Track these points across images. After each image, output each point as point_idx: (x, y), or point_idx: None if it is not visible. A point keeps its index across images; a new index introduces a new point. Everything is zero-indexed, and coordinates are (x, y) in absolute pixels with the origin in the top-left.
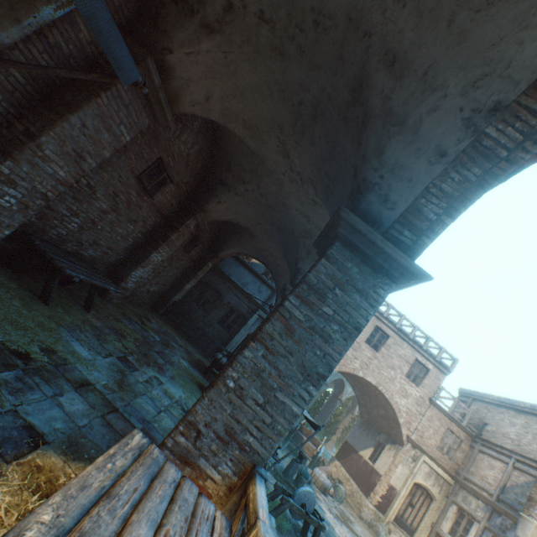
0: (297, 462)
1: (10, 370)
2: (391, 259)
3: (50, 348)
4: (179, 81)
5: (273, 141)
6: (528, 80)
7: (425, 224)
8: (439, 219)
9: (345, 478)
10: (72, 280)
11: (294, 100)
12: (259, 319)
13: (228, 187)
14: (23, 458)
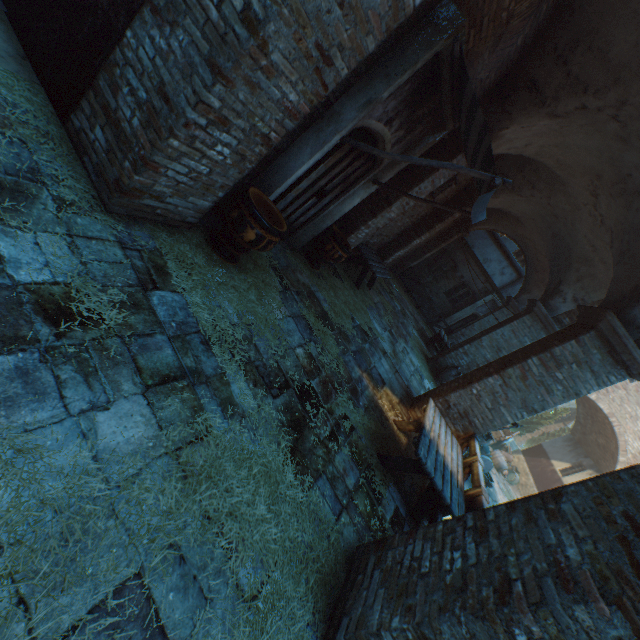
0: (483, 438)
1: (366, 343)
2: (635, 361)
3: (369, 327)
4: (504, 140)
5: (585, 180)
6: None
7: None
8: None
9: (523, 471)
10: (362, 263)
11: (623, 170)
12: (490, 302)
13: (512, 187)
14: (383, 388)
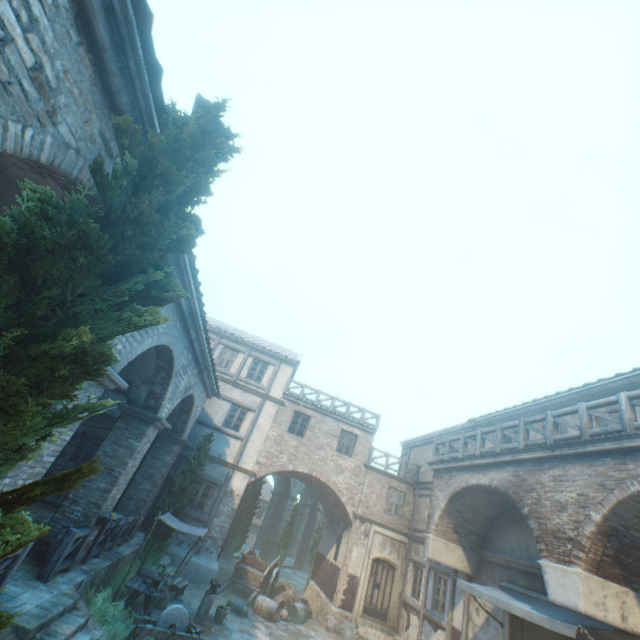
0: (209, 594)
1: None
2: None
3: None
4: None
5: None
6: None
7: None
8: None
9: (317, 595)
10: None
11: None
12: None
13: None
14: None
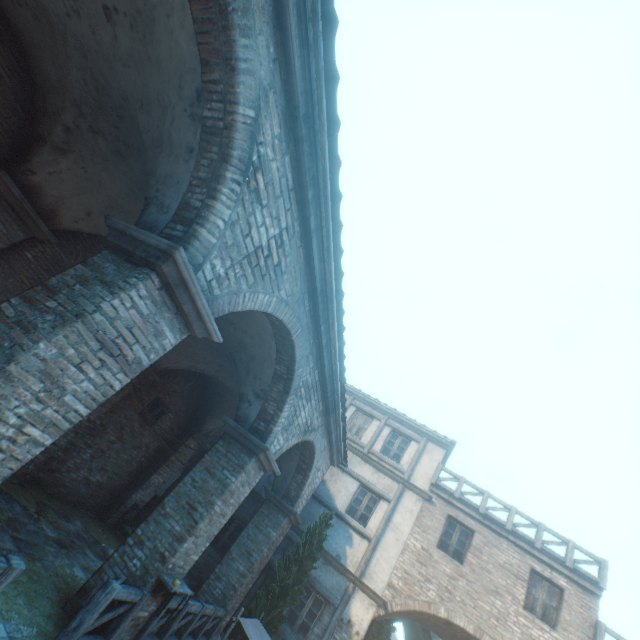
0: None
1: None
2: (149, 247)
3: None
4: (52, 199)
5: None
6: (198, 63)
7: (195, 213)
8: (204, 204)
9: None
10: None
11: None
12: None
13: None
14: None
